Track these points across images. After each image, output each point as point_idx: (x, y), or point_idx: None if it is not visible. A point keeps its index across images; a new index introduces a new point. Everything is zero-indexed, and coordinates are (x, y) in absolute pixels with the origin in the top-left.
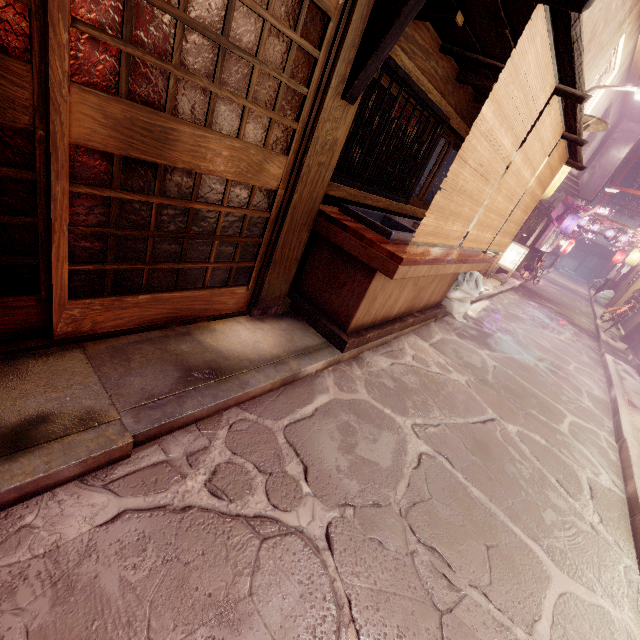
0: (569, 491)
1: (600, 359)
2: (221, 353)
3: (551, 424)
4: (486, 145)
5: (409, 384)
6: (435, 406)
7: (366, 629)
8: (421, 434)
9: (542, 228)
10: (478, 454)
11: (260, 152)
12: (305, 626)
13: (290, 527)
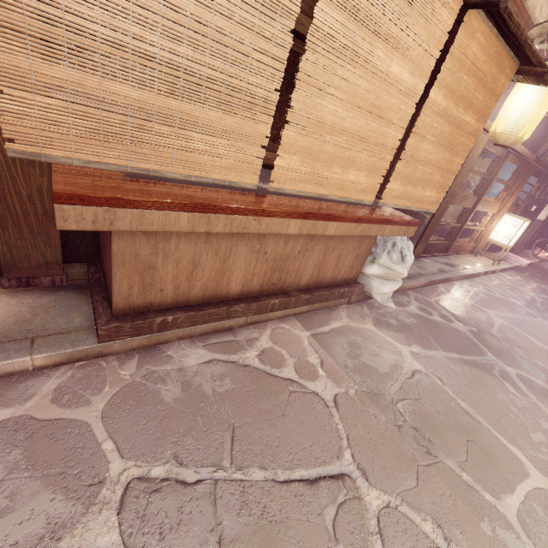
0: None
1: None
2: None
3: (480, 493)
4: None
5: (209, 396)
6: (227, 440)
7: None
8: (134, 502)
9: None
10: None
11: None
12: None
13: None
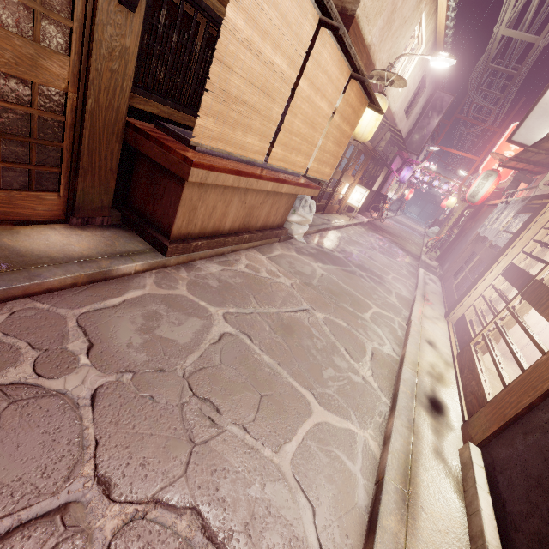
0: (353, 356)
1: (416, 272)
2: (17, 251)
3: (356, 313)
4: (252, 57)
5: (234, 284)
6: (253, 300)
7: (107, 462)
8: (230, 319)
9: (384, 176)
10: (281, 333)
11: (29, 45)
12: (35, 466)
13: (52, 391)
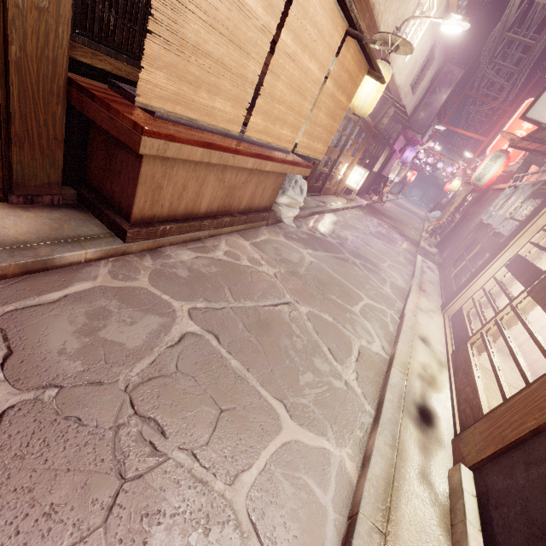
0: (337, 357)
1: (414, 259)
2: None
3: (345, 306)
4: None
5: (207, 274)
6: (228, 292)
7: None
8: (197, 316)
9: (386, 157)
10: (255, 331)
11: None
12: None
13: None
